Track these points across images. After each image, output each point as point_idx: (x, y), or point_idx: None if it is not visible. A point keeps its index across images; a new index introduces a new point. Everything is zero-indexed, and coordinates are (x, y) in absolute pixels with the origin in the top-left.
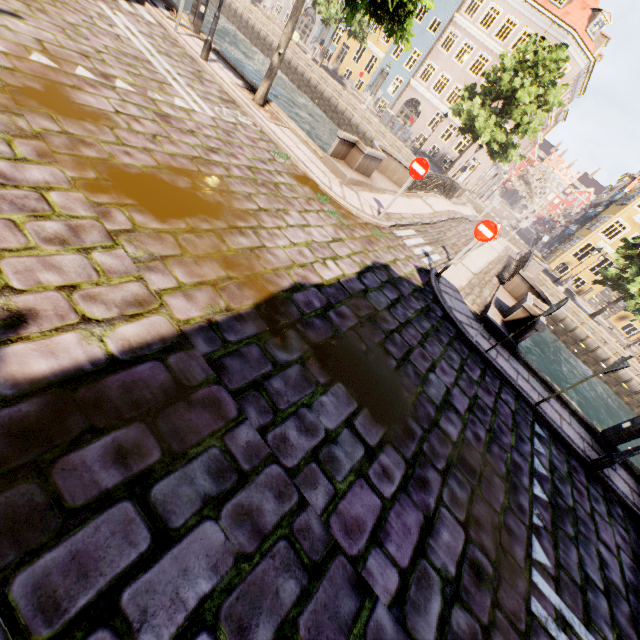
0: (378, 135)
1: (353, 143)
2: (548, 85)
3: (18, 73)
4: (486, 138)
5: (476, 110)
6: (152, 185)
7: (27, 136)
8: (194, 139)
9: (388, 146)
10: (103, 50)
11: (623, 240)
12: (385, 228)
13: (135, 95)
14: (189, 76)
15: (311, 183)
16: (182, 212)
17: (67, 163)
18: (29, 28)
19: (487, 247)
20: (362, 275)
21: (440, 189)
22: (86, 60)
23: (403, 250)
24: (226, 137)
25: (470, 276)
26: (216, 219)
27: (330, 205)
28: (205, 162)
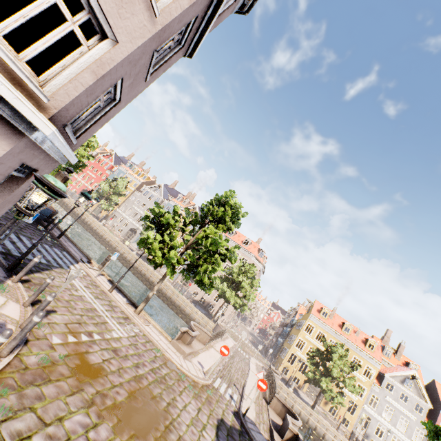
0: (174, 295)
1: (186, 331)
2: (252, 277)
3: (71, 356)
4: (232, 301)
5: (225, 288)
6: (133, 412)
7: (90, 404)
8: (129, 361)
9: (180, 301)
10: (82, 313)
11: (307, 353)
12: (210, 384)
13: (102, 341)
14: (109, 308)
15: (173, 365)
16: (148, 427)
17: (107, 416)
18: (60, 317)
19: (251, 373)
20: (218, 435)
21: (218, 336)
22: (81, 326)
23: (222, 399)
24: (137, 350)
25: (254, 405)
26: (159, 424)
27: (186, 379)
28: (139, 378)
